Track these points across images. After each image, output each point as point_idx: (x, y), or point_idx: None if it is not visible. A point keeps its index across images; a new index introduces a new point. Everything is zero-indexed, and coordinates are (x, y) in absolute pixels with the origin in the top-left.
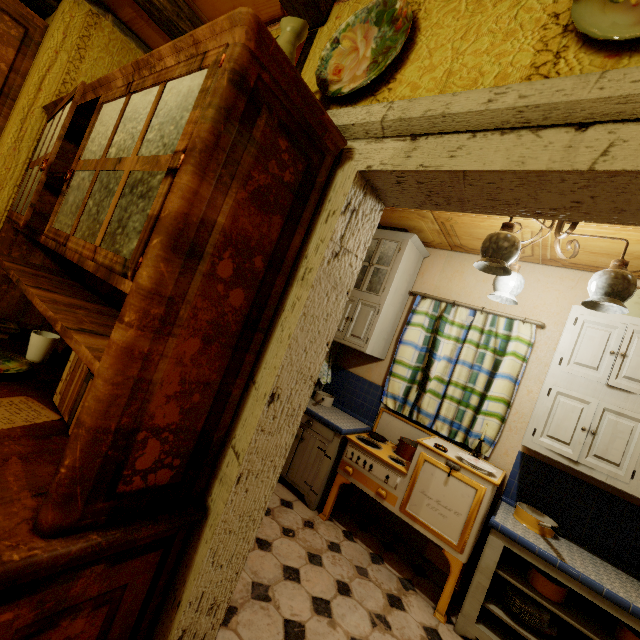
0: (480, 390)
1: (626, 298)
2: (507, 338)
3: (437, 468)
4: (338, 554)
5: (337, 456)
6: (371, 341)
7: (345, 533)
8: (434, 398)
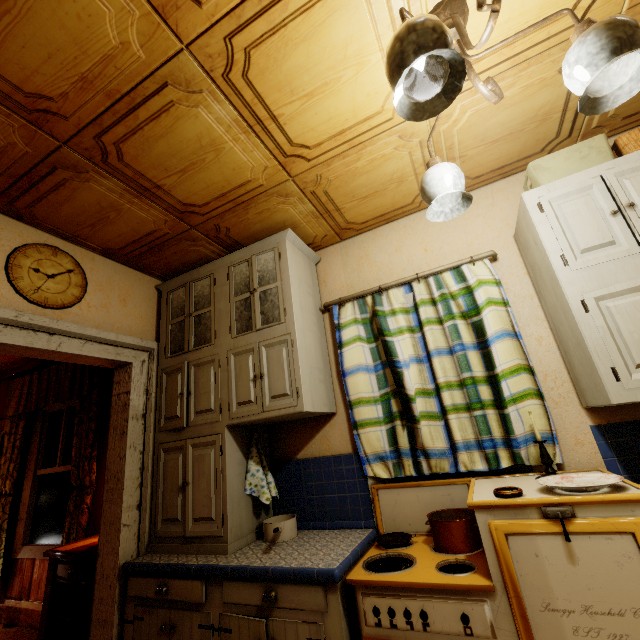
0: (482, 374)
1: None
2: (468, 290)
3: (536, 536)
4: None
5: (351, 633)
6: (304, 389)
7: None
8: (433, 423)
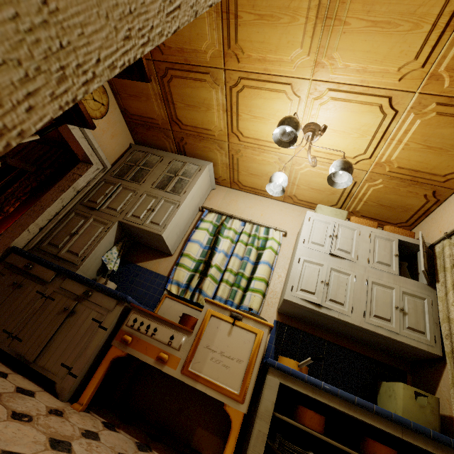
0: (248, 275)
1: (350, 174)
2: (266, 239)
3: (222, 321)
4: (96, 441)
5: (114, 329)
6: (168, 227)
7: (105, 424)
8: (213, 282)
